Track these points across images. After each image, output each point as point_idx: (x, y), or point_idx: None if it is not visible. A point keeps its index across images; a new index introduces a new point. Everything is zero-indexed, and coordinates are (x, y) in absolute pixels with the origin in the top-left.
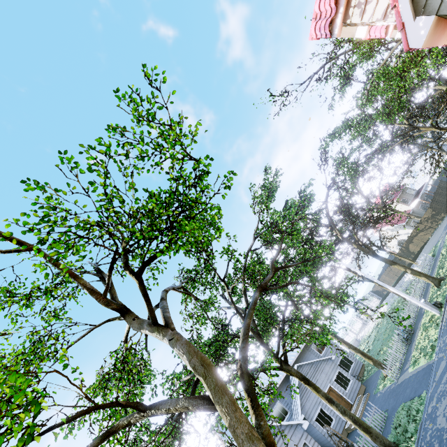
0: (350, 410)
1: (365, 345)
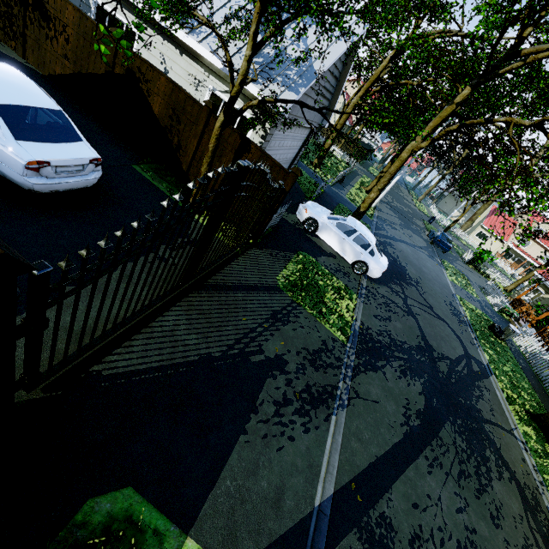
0: None
1: None
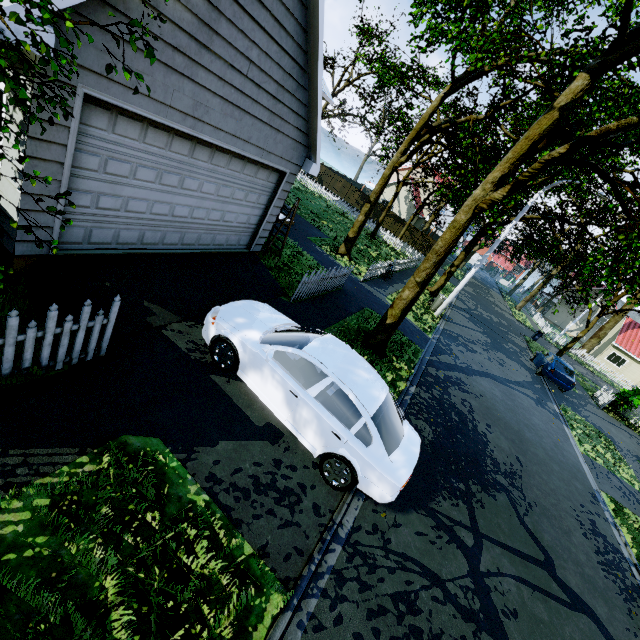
0: None
1: None
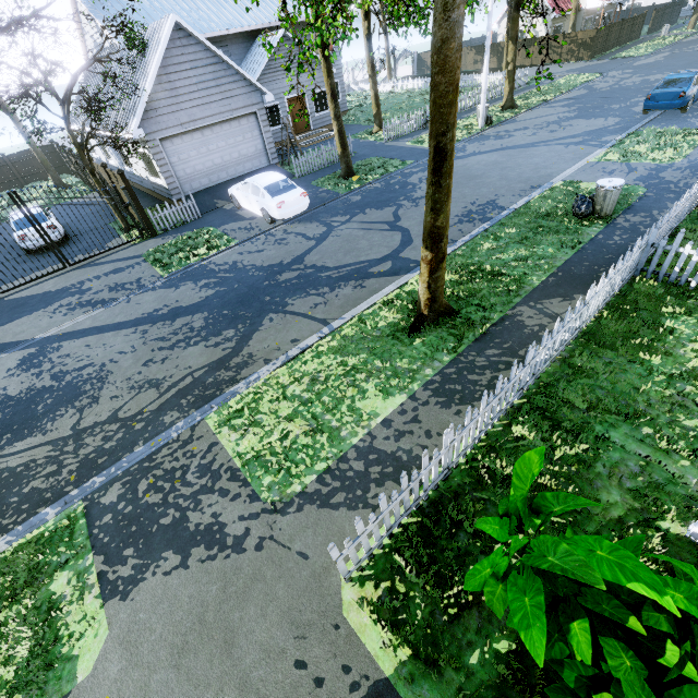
0: (306, 132)
1: (359, 99)
